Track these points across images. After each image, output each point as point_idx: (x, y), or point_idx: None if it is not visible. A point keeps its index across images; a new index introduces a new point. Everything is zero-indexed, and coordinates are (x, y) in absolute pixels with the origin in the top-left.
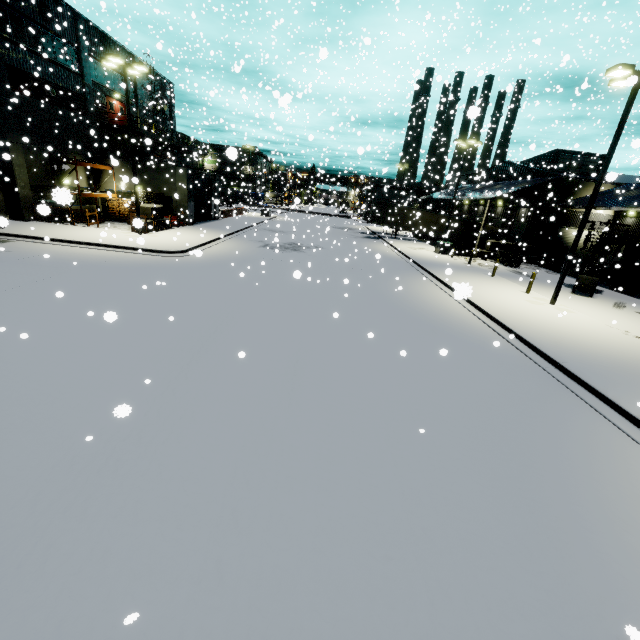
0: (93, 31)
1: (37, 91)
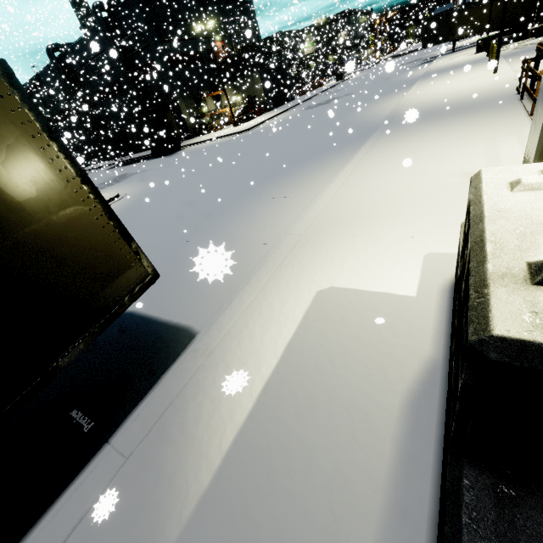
0: (196, 2)
1: (180, 63)
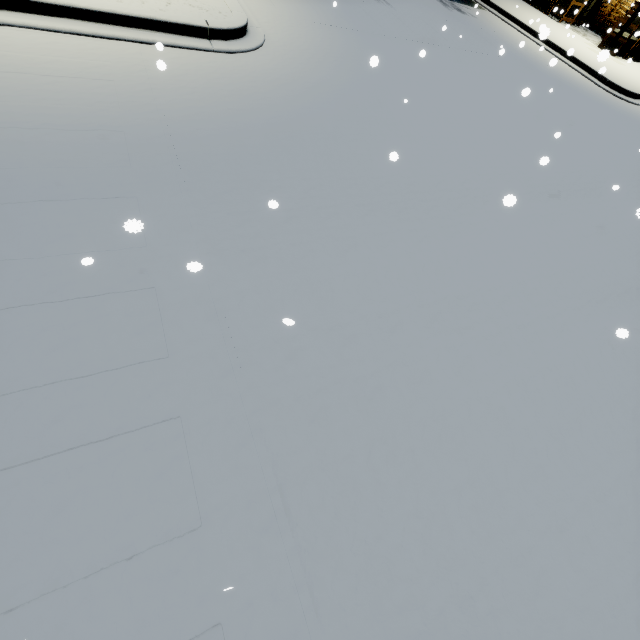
0: None
1: None
